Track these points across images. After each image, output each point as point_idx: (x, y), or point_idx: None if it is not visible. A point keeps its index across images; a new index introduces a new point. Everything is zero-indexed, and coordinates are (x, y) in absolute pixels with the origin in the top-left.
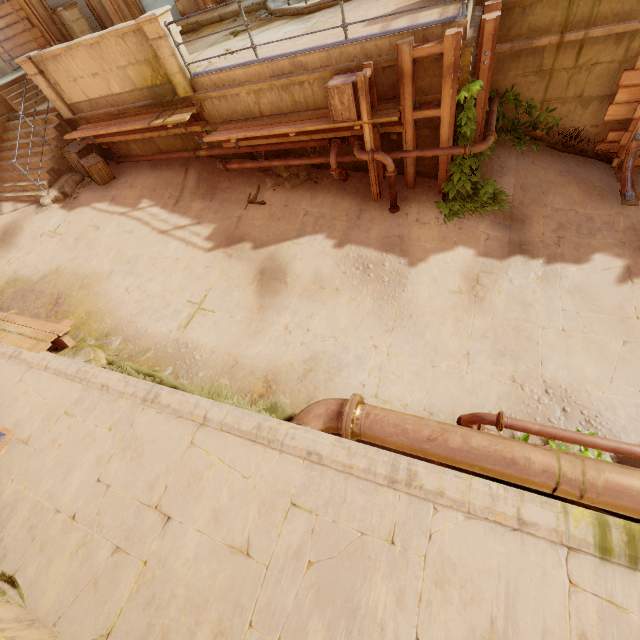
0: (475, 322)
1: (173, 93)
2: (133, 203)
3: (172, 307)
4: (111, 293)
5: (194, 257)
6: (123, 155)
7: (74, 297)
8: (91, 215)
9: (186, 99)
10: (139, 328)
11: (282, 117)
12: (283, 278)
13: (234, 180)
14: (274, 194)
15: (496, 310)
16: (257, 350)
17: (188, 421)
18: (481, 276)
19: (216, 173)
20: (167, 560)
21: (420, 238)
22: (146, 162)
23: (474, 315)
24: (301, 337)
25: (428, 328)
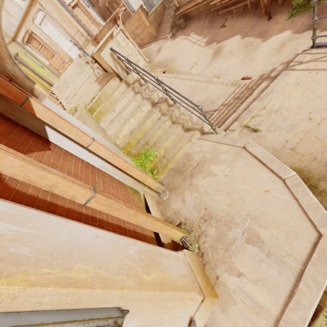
0: (272, 59)
1: None
2: (189, 34)
3: (189, 64)
4: (177, 62)
5: (199, 49)
6: (190, 17)
7: (169, 64)
8: (178, 40)
9: None
10: (180, 70)
11: None
12: (220, 52)
13: (219, 19)
14: (230, 22)
15: (283, 54)
16: (204, 73)
17: (181, 79)
18: (287, 42)
19: (214, 17)
20: None
21: (273, 30)
22: (196, 18)
23: (274, 57)
24: (217, 69)
25: (255, 63)
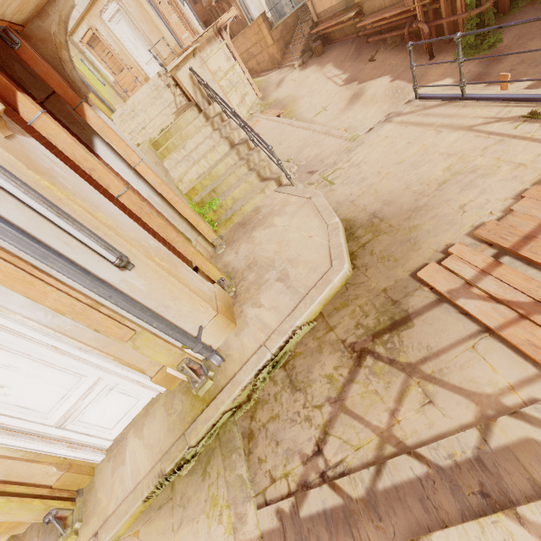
0: None
1: (353, 1)
2: (324, 65)
3: (316, 109)
4: (300, 104)
5: (334, 89)
6: (332, 40)
7: (289, 105)
8: (308, 72)
9: (357, 4)
10: (302, 116)
11: (392, 7)
12: (360, 97)
13: (369, 48)
14: (381, 55)
15: None
16: (332, 124)
17: (295, 128)
18: None
19: (363, 45)
20: (277, 150)
21: (432, 74)
22: (339, 42)
23: None
24: (350, 121)
25: None
